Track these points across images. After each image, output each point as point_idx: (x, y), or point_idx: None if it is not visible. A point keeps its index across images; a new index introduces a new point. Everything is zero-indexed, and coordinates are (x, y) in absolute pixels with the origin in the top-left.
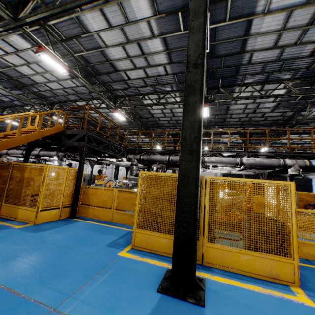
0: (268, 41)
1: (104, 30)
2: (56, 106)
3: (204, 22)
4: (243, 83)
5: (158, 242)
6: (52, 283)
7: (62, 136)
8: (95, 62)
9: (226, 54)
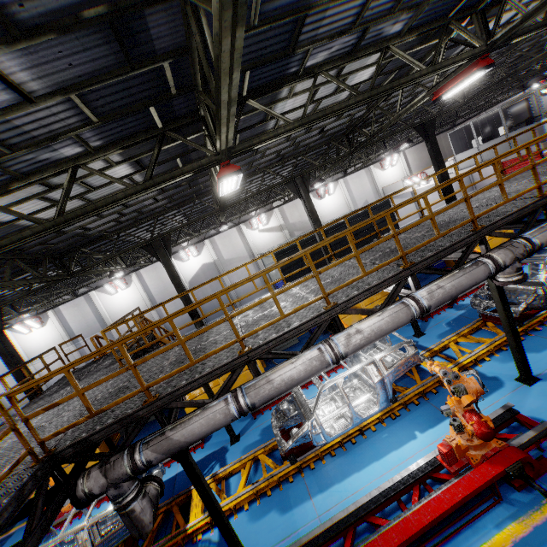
0: None
1: None
2: None
3: None
4: (304, 70)
5: None
6: None
7: None
8: None
9: None
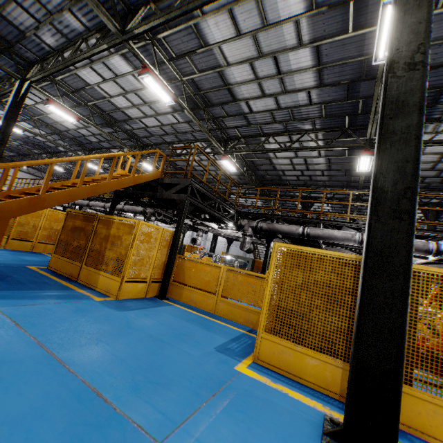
0: None
1: (229, 41)
2: (148, 149)
3: None
4: None
5: (300, 362)
6: (150, 394)
7: (158, 185)
8: (207, 89)
9: None
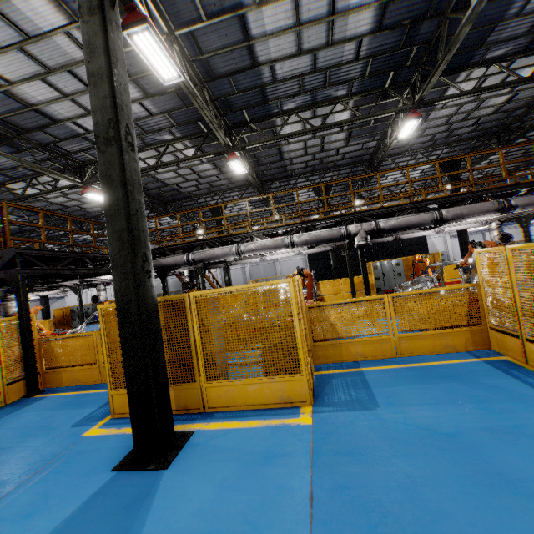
0: (286, 45)
1: None
2: None
3: (106, 64)
4: (283, 111)
5: None
6: None
7: None
8: (4, 113)
9: (233, 71)
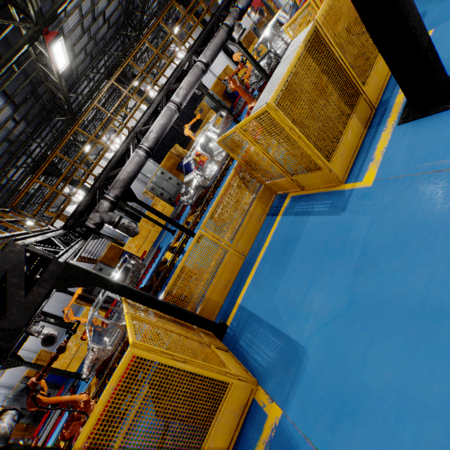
0: None
1: None
2: None
3: None
4: None
5: (348, 144)
6: None
7: None
8: None
9: None
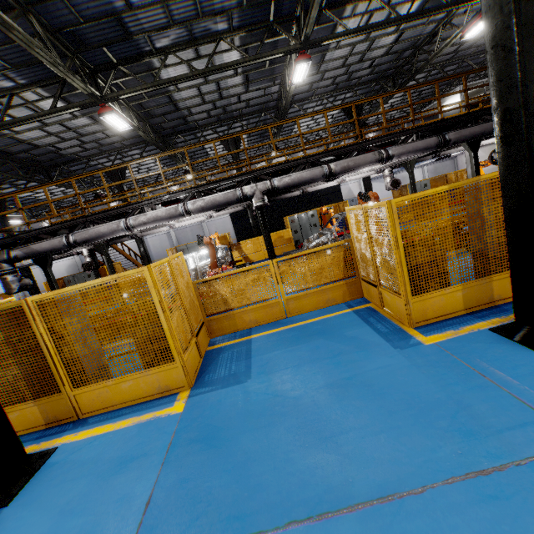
0: None
1: None
2: None
3: None
4: (158, 50)
5: None
6: None
7: None
8: None
9: None
